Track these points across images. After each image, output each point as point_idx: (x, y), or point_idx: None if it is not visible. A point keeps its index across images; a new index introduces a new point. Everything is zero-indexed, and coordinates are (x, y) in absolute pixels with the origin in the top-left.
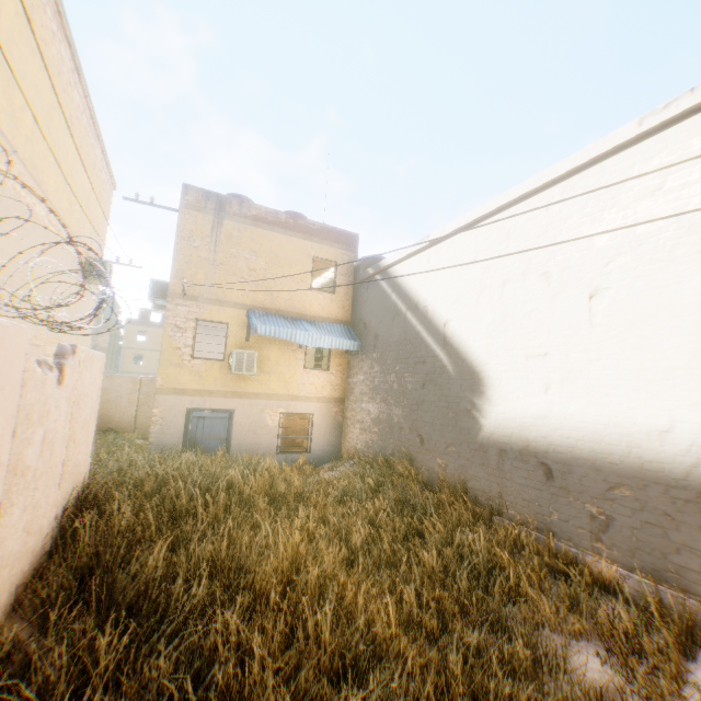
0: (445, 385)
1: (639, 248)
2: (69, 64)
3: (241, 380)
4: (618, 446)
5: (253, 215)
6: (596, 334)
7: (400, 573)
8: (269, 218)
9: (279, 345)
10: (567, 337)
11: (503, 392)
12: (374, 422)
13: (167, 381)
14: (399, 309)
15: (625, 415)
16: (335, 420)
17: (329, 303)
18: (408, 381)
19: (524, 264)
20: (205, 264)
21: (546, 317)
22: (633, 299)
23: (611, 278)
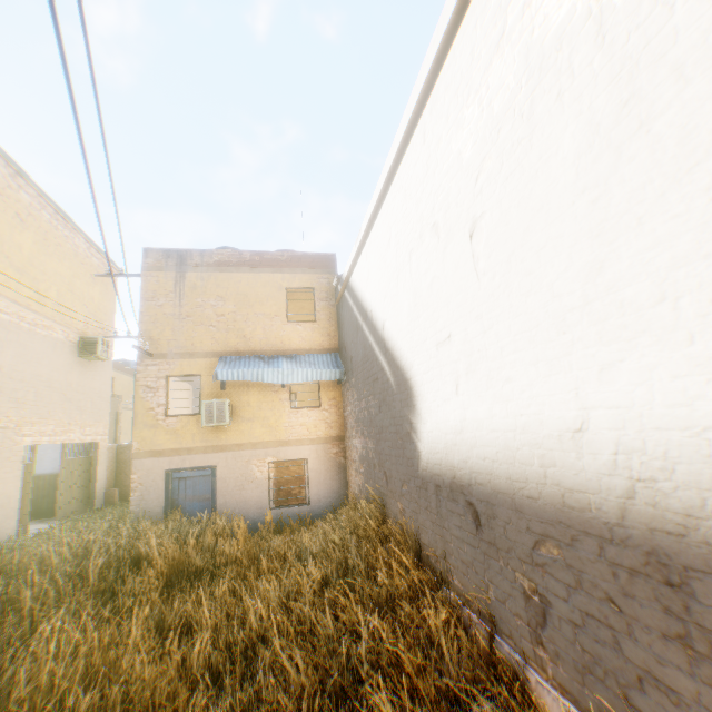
0: (391, 403)
1: (500, 135)
2: (4, 169)
3: (221, 432)
4: (532, 465)
5: (216, 261)
6: (484, 288)
7: (245, 693)
8: (233, 260)
9: (259, 388)
10: (462, 304)
11: (427, 402)
12: (360, 460)
13: (143, 445)
14: (358, 322)
15: (531, 410)
16: (336, 462)
17: (310, 333)
18: (371, 406)
19: (419, 223)
20: (171, 320)
21: (442, 283)
22: (508, 216)
23: (484, 197)
